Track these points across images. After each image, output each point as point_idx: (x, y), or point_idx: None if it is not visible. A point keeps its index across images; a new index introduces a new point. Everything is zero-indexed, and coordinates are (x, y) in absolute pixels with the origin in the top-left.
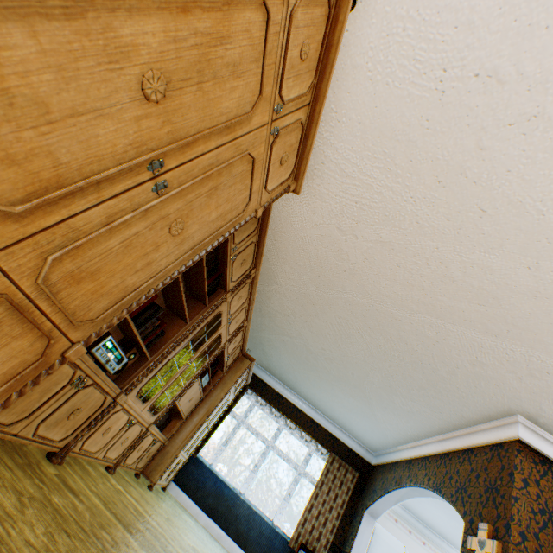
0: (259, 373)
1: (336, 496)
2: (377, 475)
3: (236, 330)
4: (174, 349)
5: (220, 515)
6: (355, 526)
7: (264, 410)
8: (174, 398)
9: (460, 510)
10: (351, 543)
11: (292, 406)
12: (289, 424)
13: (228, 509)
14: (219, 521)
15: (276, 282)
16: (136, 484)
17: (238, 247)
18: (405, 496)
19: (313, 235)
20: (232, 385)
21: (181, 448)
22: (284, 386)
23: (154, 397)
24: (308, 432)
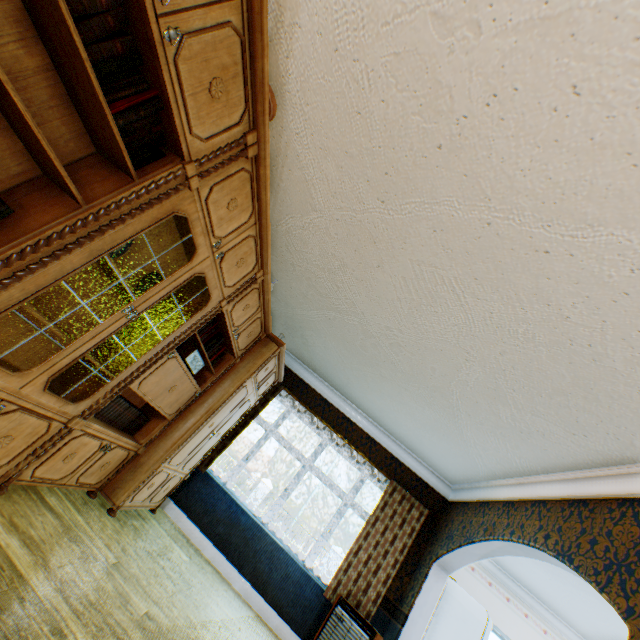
0: (299, 371)
1: (394, 538)
2: (455, 516)
3: (242, 283)
4: (52, 259)
5: (233, 549)
6: (418, 580)
7: (303, 420)
8: (123, 380)
9: (620, 604)
10: (411, 603)
11: (341, 416)
12: (335, 440)
13: (244, 542)
14: (230, 556)
15: (313, 206)
16: (71, 509)
17: (183, 5)
18: (499, 552)
19: (378, 62)
20: (248, 378)
21: (163, 460)
22: (332, 390)
23: (43, 364)
24: (361, 452)
